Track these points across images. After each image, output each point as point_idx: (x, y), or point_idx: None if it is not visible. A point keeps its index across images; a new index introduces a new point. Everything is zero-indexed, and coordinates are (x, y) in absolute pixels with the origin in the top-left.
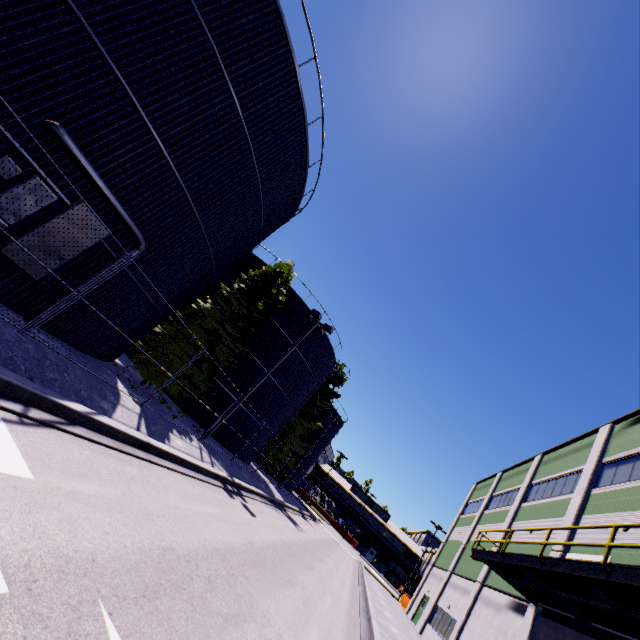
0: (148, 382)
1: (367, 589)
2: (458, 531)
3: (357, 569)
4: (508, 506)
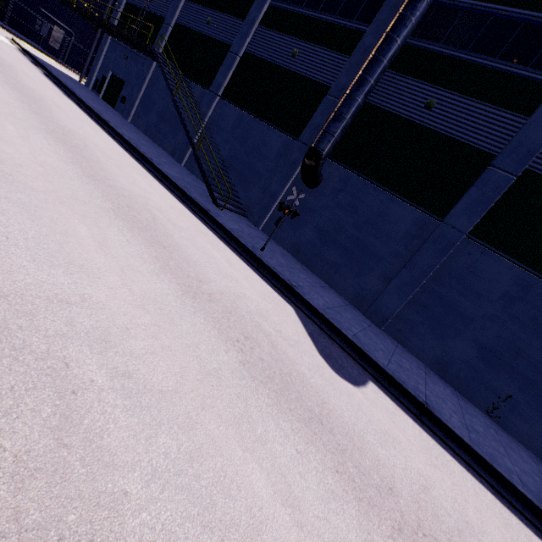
0: None
1: None
2: None
3: None
4: None
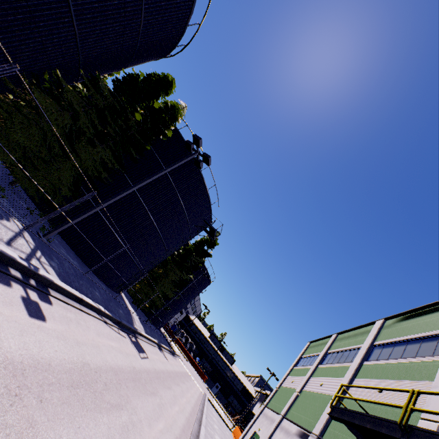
0: (3, 174)
1: (202, 428)
2: (291, 380)
3: (200, 401)
4: (346, 363)
